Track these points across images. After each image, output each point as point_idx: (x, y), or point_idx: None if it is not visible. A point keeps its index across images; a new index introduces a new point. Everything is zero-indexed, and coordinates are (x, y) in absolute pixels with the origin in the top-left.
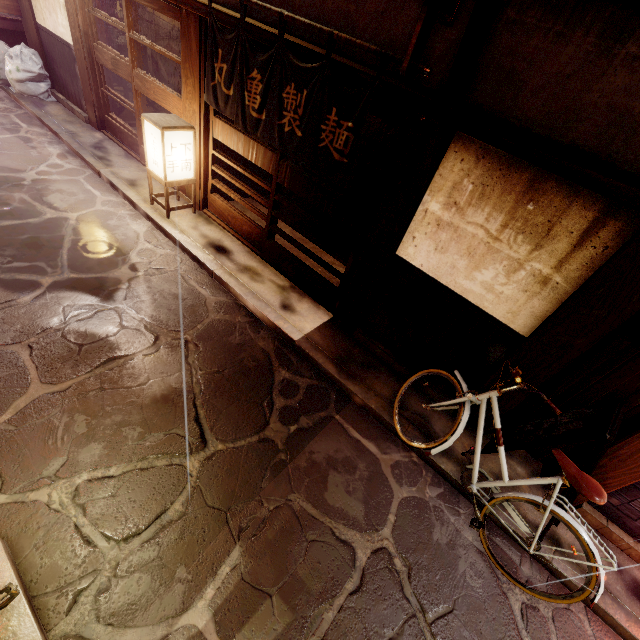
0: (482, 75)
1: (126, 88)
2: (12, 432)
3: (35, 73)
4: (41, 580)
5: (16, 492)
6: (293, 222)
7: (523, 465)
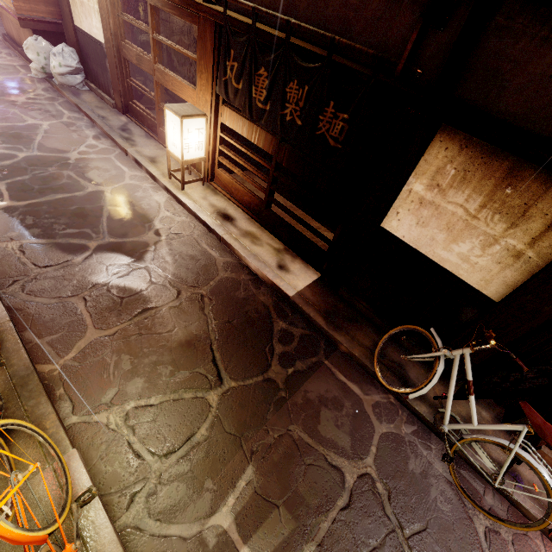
0: (468, 74)
1: (145, 78)
2: (77, 367)
3: (73, 67)
4: (106, 483)
5: (83, 414)
6: (284, 191)
7: (487, 410)
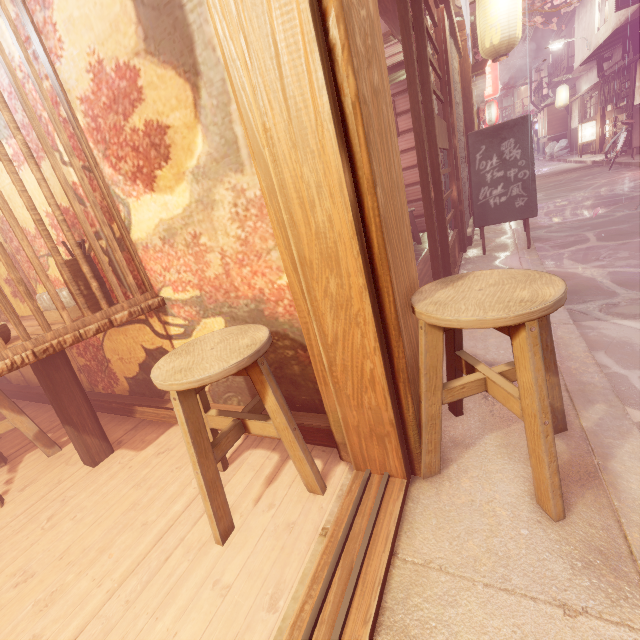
0: None
1: None
2: None
3: (563, 147)
4: None
5: None
6: None
7: None
